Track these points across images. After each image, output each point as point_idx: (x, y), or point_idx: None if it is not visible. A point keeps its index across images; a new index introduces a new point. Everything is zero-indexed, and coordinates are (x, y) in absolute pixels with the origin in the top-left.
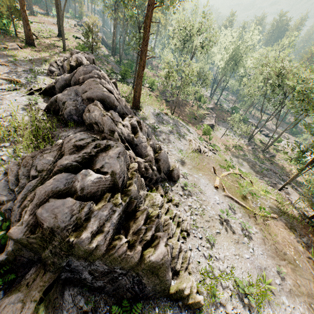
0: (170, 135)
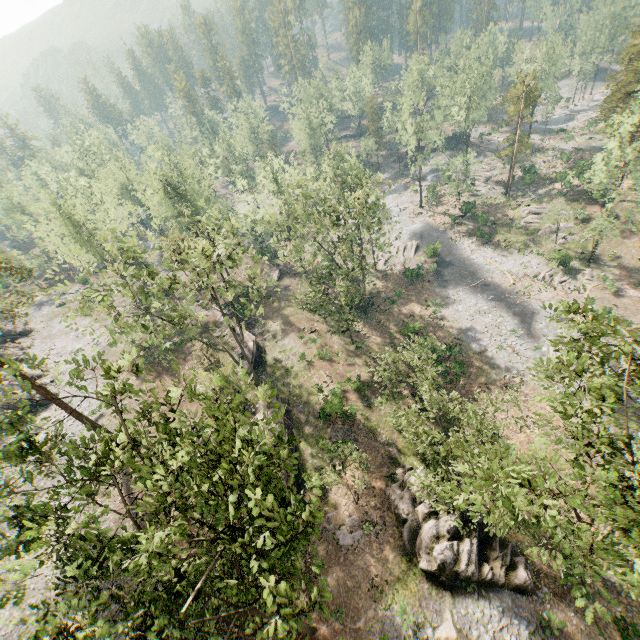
0: (36, 311)
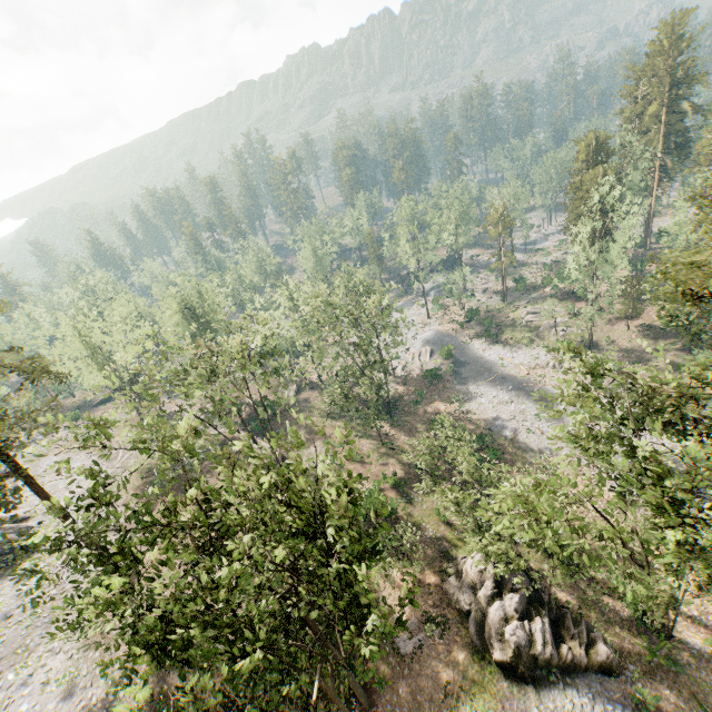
0: (18, 453)
